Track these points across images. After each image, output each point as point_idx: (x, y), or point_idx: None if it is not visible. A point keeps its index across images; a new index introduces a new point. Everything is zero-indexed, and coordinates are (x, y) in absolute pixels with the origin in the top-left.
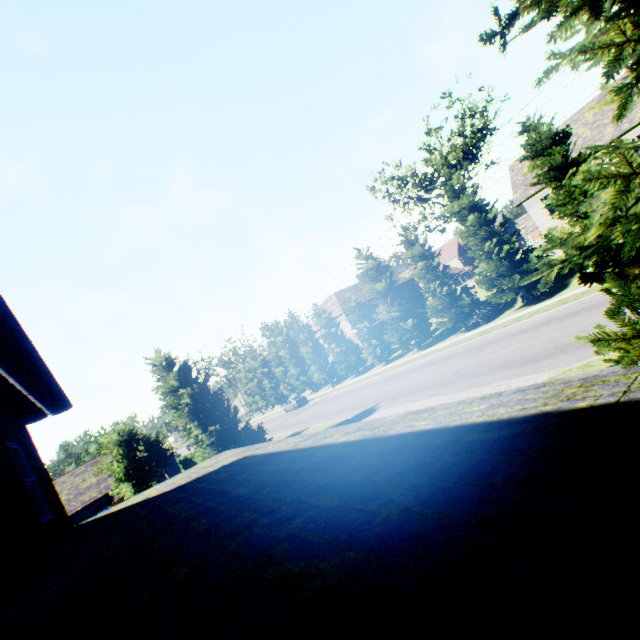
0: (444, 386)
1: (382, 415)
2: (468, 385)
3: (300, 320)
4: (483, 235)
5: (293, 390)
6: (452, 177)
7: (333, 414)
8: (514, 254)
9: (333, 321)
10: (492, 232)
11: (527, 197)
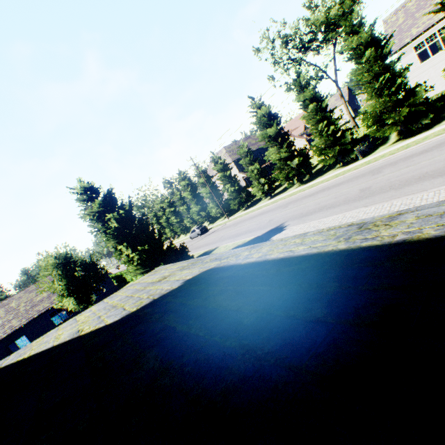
0: (358, 201)
1: (296, 230)
2: (392, 196)
3: (199, 167)
4: (376, 71)
5: (194, 223)
6: (352, 11)
7: (238, 235)
8: (400, 91)
9: (227, 166)
10: (385, 68)
11: (402, 45)
